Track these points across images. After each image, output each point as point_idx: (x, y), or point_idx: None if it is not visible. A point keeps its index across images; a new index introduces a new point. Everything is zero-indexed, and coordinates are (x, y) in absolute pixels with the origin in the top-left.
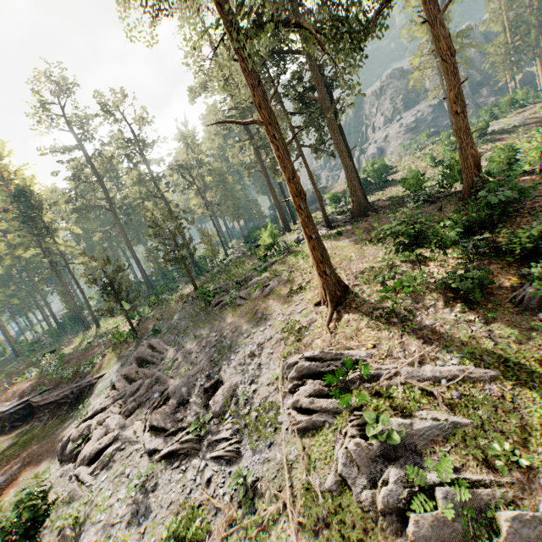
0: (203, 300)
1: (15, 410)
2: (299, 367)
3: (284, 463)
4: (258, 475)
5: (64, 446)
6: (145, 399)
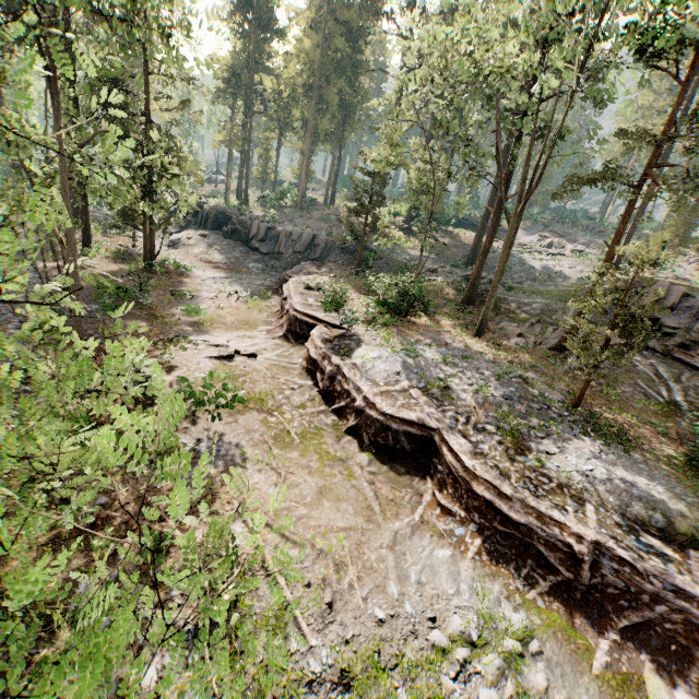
0: (586, 226)
1: (454, 218)
2: (698, 257)
3: (692, 273)
4: (679, 274)
5: (550, 243)
6: (585, 246)
